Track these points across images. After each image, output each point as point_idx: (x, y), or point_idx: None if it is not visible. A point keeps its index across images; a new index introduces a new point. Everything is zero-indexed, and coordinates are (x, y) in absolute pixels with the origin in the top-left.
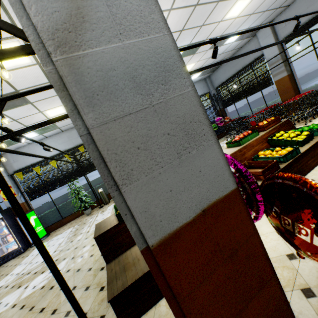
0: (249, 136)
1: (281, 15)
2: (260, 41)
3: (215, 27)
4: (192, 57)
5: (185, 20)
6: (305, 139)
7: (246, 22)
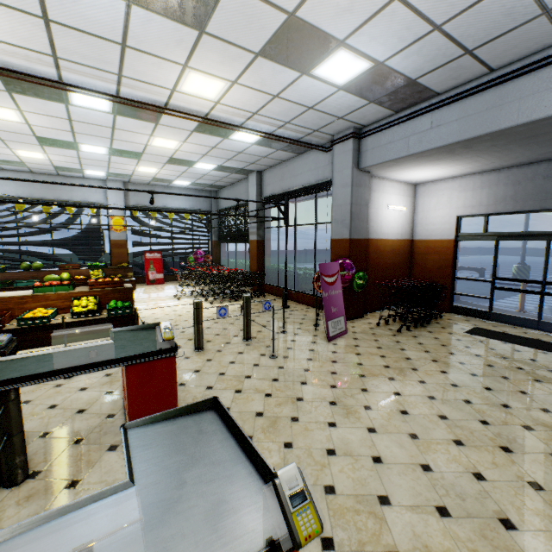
0: (55, 287)
1: (267, 171)
2: (249, 186)
3: (144, 146)
4: (139, 161)
5: (66, 125)
6: (82, 313)
7: (207, 159)
